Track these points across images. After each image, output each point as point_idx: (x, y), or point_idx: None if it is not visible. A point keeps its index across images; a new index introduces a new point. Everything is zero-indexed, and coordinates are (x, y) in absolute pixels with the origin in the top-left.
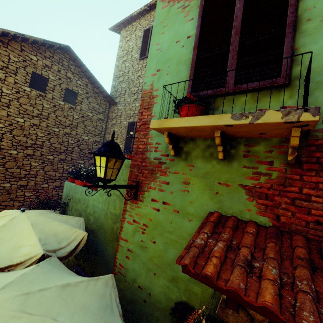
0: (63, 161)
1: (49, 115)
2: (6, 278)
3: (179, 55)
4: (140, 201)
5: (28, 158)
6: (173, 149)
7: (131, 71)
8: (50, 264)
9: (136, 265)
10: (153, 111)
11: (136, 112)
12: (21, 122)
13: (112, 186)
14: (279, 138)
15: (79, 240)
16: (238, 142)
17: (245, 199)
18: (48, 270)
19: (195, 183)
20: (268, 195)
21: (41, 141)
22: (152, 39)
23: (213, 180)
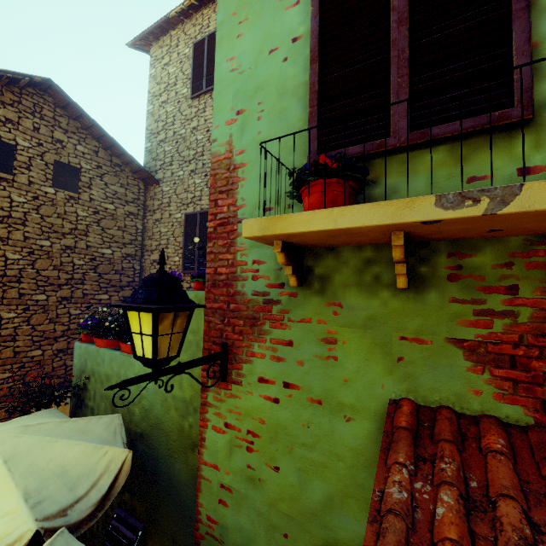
0: (68, 300)
1: (27, 217)
2: None
3: (281, 77)
4: (235, 383)
5: None
6: (294, 274)
7: (179, 120)
8: None
9: (242, 519)
10: (238, 197)
11: (197, 195)
12: None
13: (174, 370)
14: (525, 235)
15: (116, 472)
16: (433, 249)
17: (464, 369)
18: None
19: (350, 342)
20: (517, 359)
21: (15, 268)
22: (219, 50)
23: (387, 332)
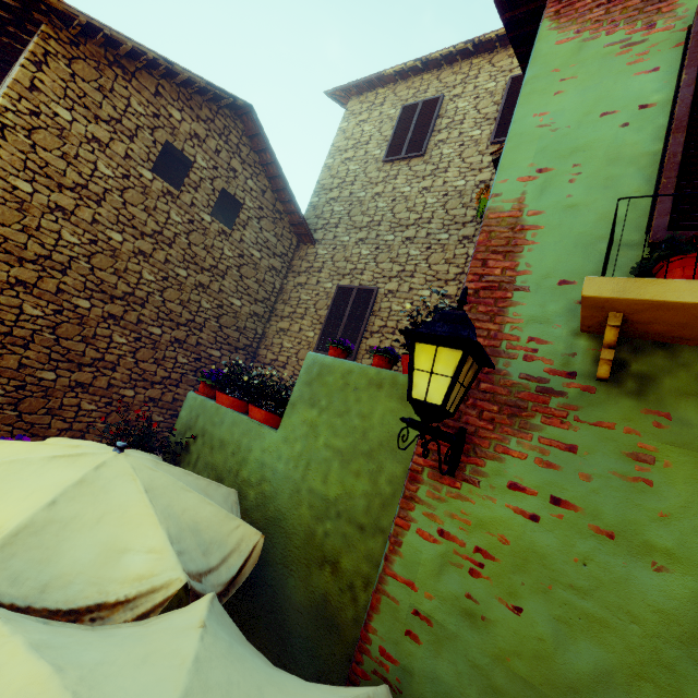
0: (180, 344)
1: (176, 239)
2: (152, 667)
3: (614, 142)
4: (468, 481)
5: (109, 324)
6: (611, 362)
7: (360, 181)
8: (219, 624)
9: (442, 666)
10: (521, 261)
11: (359, 268)
12: (117, 241)
13: (436, 432)
14: None
15: (246, 554)
16: None
17: None
18: (229, 647)
19: (678, 465)
20: None
21: (145, 290)
22: (525, 103)
23: None
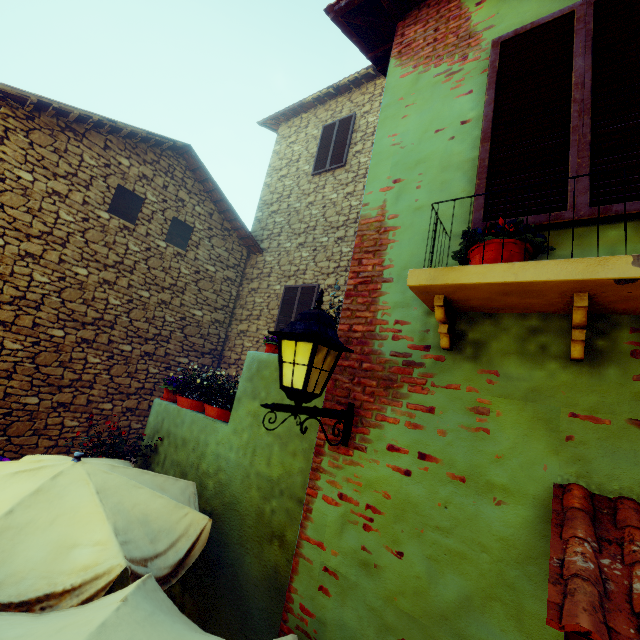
0: (150, 357)
1: (136, 266)
2: (62, 634)
3: (445, 153)
4: (358, 448)
5: (83, 347)
6: (448, 334)
7: (295, 194)
8: (146, 598)
9: (347, 613)
10: (386, 258)
11: (302, 269)
12: (83, 275)
13: (311, 411)
14: None
15: (194, 538)
16: (613, 323)
17: None
18: (147, 616)
19: (506, 413)
20: None
21: (113, 313)
22: (381, 127)
23: (554, 407)
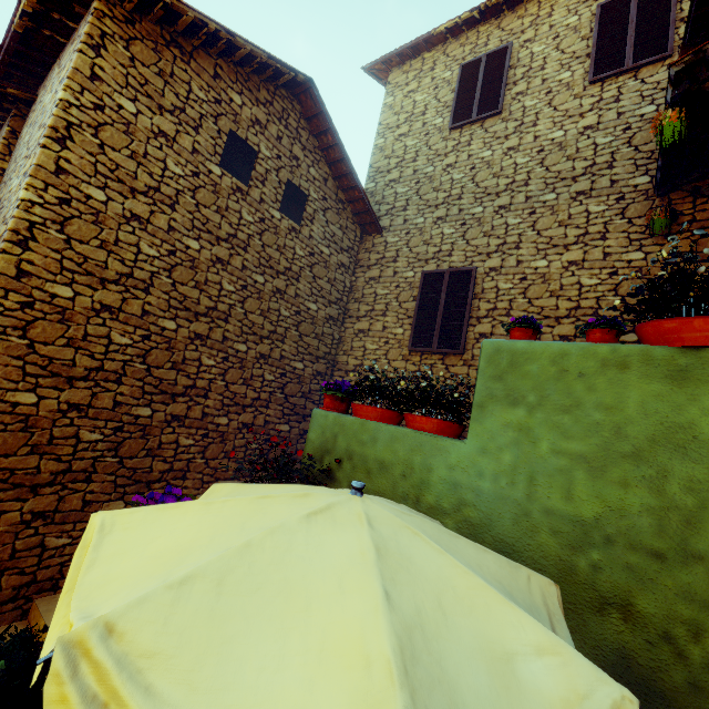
0: (265, 359)
1: (250, 241)
2: None
3: None
4: None
5: (196, 345)
6: None
7: (424, 156)
8: None
9: None
10: None
11: (445, 249)
12: (194, 249)
13: None
14: None
15: (562, 617)
16: None
17: None
18: None
19: None
20: None
21: (226, 302)
22: None
23: None
